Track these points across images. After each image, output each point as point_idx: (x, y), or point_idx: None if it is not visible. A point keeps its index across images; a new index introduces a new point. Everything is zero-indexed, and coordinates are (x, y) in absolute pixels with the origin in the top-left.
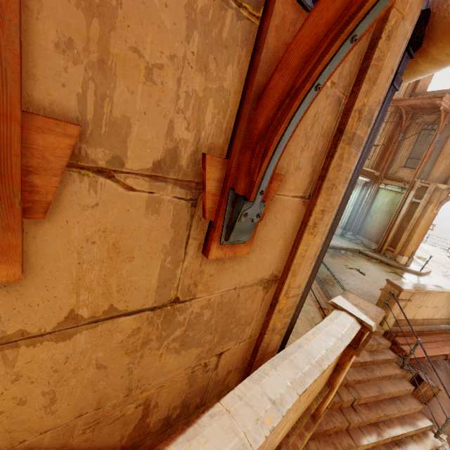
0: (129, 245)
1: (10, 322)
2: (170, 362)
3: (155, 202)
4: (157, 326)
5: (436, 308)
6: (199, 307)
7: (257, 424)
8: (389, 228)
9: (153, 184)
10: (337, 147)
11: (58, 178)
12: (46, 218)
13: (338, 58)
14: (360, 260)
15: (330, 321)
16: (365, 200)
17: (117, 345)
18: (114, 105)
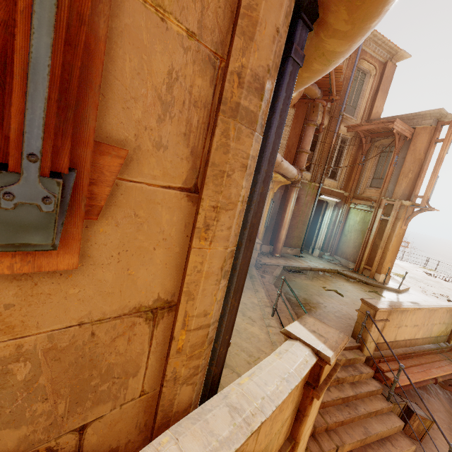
0: None
1: None
2: None
3: None
4: None
5: (417, 326)
6: None
7: None
8: (364, 246)
9: None
10: (216, 120)
11: None
12: None
13: None
14: (338, 281)
15: (277, 356)
16: (338, 220)
17: None
18: None
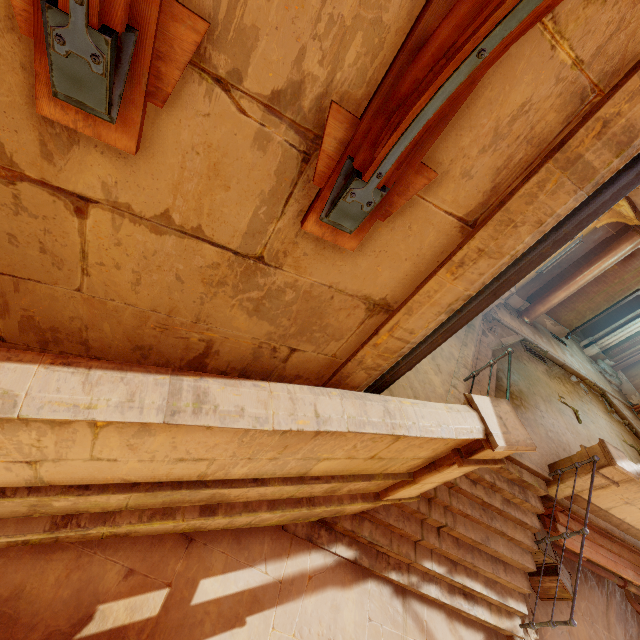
0: (229, 172)
1: (122, 192)
2: (240, 320)
3: (264, 137)
4: (236, 274)
5: None
6: (283, 282)
7: (290, 416)
8: None
9: (267, 116)
10: (541, 167)
11: (180, 73)
12: (165, 109)
13: (517, 17)
14: (592, 404)
15: (447, 408)
16: None
17: (197, 268)
18: (247, 9)
